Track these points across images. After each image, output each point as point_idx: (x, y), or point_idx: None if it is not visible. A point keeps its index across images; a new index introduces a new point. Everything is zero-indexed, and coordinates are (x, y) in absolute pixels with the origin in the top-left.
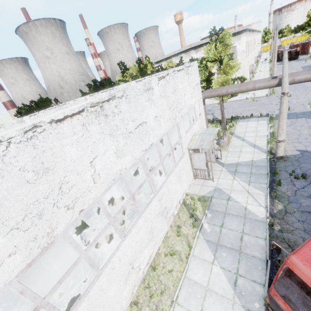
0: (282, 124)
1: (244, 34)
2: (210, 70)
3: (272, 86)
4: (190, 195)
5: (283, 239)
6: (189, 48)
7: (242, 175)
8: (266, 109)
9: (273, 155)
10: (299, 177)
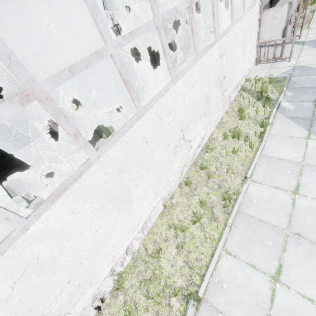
0: None
1: None
2: None
3: None
4: (251, 81)
5: None
6: None
7: None
8: None
9: None
10: None
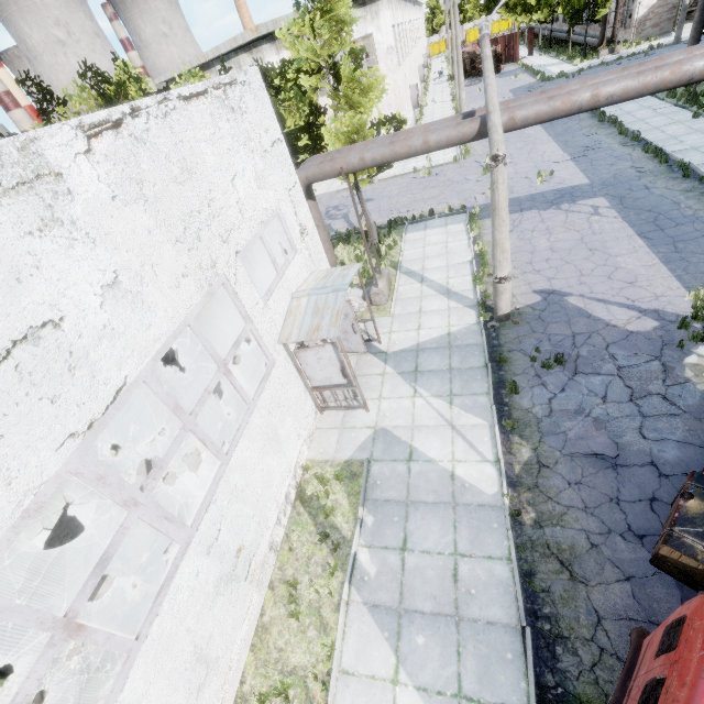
0: (500, 237)
1: (385, 3)
2: (313, 99)
3: (467, 140)
4: (314, 467)
5: (546, 549)
6: (257, 37)
7: (433, 378)
8: (459, 193)
9: (490, 313)
10: (552, 363)
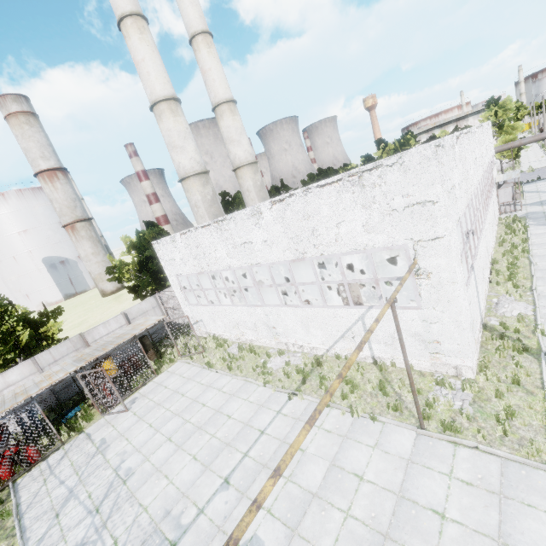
0: None
1: None
2: None
3: None
4: (503, 220)
5: None
6: (432, 127)
7: None
8: None
9: None
10: None
